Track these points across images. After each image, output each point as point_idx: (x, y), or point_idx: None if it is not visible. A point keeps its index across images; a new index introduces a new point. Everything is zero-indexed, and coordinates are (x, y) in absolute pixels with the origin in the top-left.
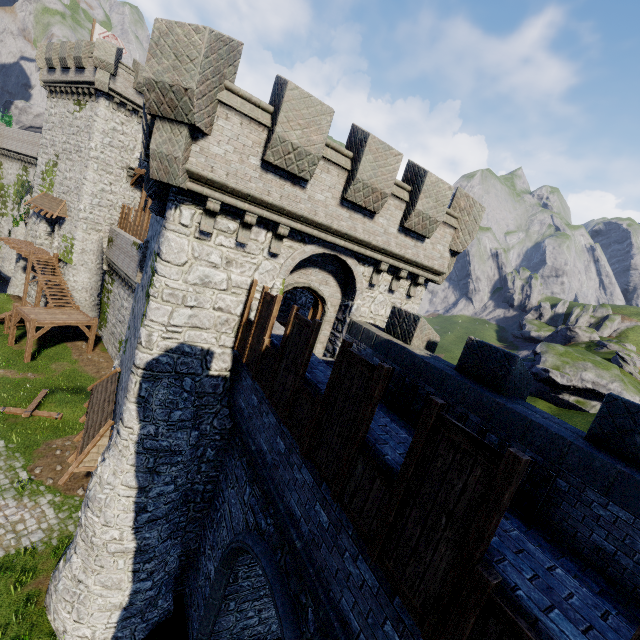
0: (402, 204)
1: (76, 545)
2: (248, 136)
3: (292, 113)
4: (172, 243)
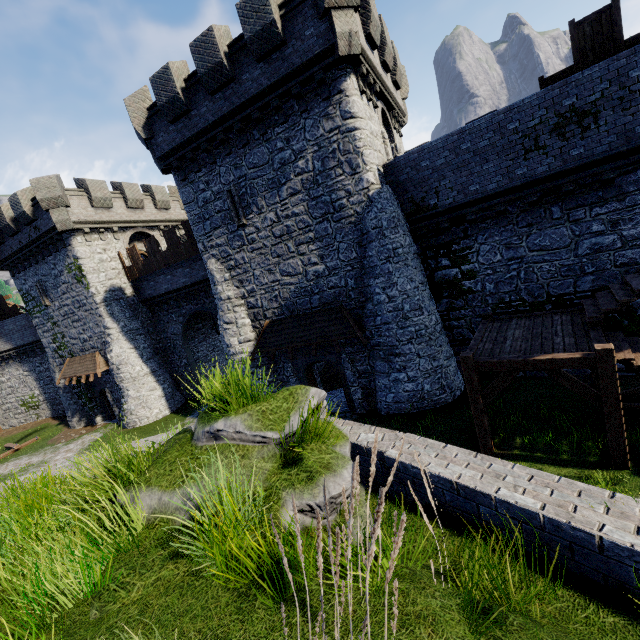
0: (151, 201)
1: (127, 388)
2: (83, 202)
3: (93, 188)
4: (81, 251)
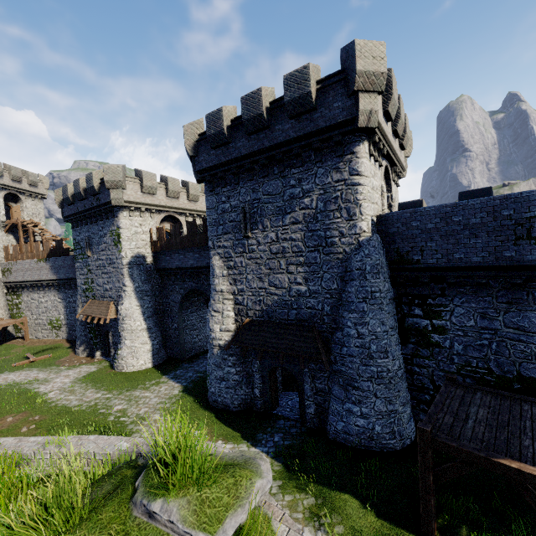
0: (185, 193)
1: (125, 337)
2: (136, 187)
3: (146, 178)
4: (123, 223)
